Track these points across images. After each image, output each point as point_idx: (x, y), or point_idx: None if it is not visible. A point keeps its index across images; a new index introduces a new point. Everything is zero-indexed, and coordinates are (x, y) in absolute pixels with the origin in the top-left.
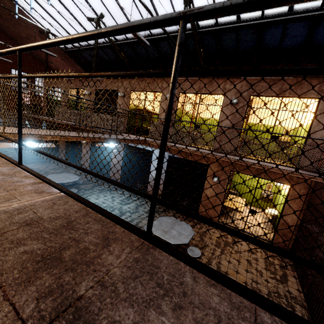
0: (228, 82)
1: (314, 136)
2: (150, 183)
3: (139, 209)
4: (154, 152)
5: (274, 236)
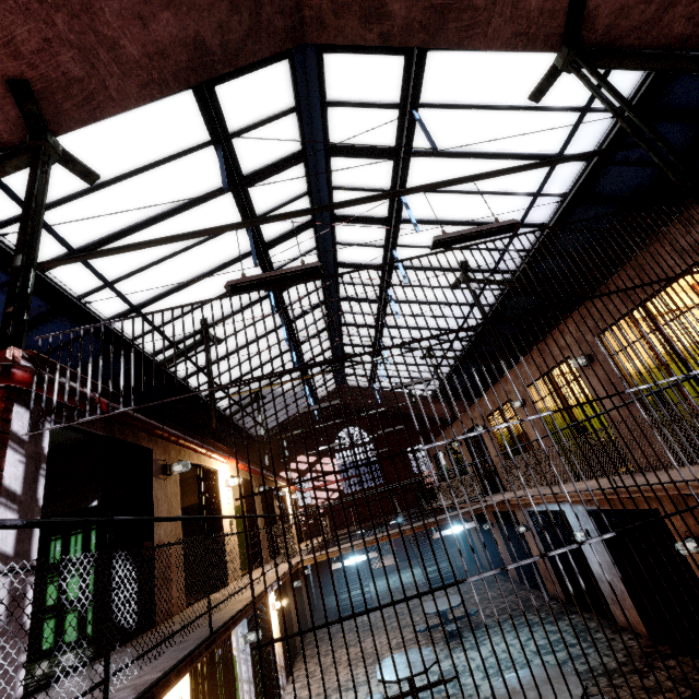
0: (558, 337)
1: None
2: (606, 594)
3: (568, 665)
4: (566, 512)
5: None
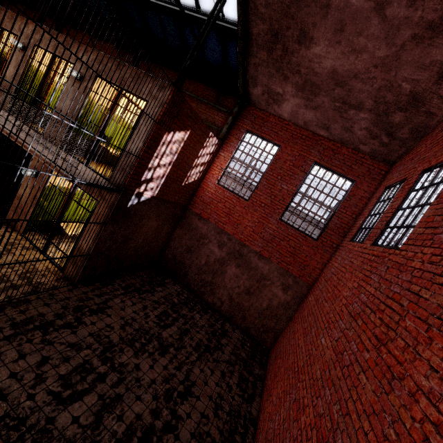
0: (82, 50)
1: (132, 146)
2: None
3: None
4: None
5: (67, 263)
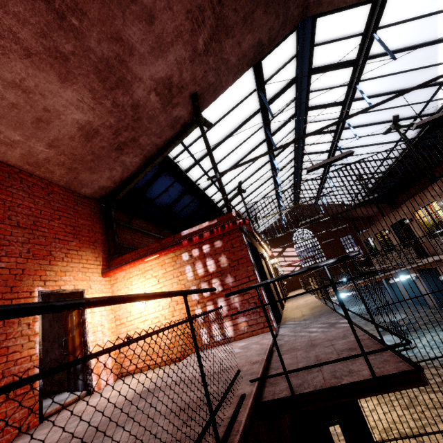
0: None
1: None
2: None
3: None
4: None
5: None
